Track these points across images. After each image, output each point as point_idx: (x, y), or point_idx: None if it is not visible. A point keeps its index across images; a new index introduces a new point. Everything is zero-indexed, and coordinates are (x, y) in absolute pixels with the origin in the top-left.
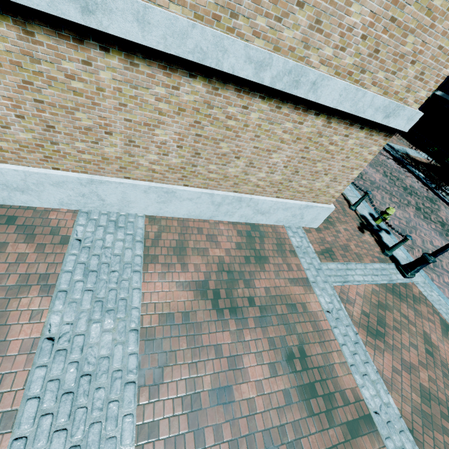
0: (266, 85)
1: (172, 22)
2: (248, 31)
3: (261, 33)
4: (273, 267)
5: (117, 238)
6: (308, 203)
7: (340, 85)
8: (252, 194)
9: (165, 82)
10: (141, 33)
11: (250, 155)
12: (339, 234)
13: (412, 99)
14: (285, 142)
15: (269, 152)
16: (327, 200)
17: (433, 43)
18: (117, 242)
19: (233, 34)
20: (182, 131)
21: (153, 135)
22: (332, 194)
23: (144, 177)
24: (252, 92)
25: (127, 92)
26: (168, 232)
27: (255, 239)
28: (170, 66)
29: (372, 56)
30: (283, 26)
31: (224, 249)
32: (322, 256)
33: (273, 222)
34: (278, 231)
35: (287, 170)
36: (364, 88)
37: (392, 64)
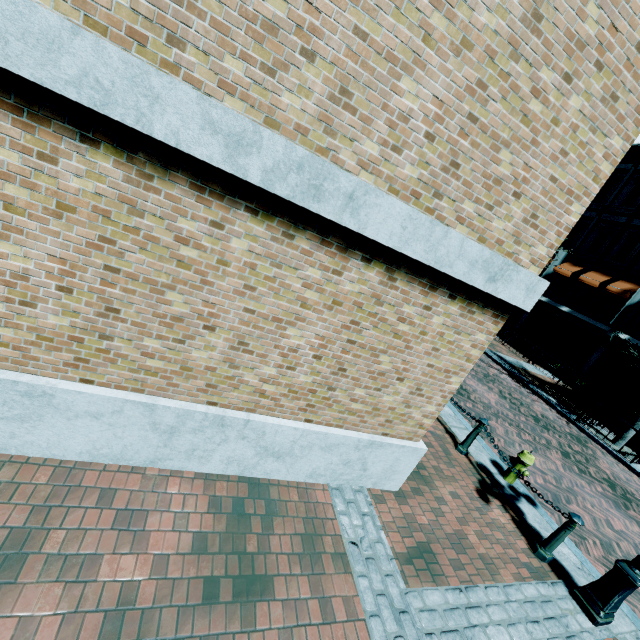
0: (253, 183)
1: (20, 11)
2: (208, 79)
3: (236, 87)
4: (281, 613)
5: None
6: (373, 437)
7: (400, 208)
8: (253, 411)
9: (19, 141)
10: None
11: (239, 325)
12: (442, 506)
13: (527, 257)
14: (311, 306)
15: (279, 324)
16: (410, 433)
17: (542, 171)
18: None
19: (177, 77)
20: (69, 255)
21: None
22: (418, 420)
23: None
24: (229, 196)
25: None
26: (2, 502)
27: (251, 521)
28: (30, 109)
29: (448, 172)
30: (280, 85)
31: (153, 555)
32: (409, 567)
33: (305, 477)
34: (314, 498)
35: (322, 365)
36: (444, 224)
37: (484, 192)
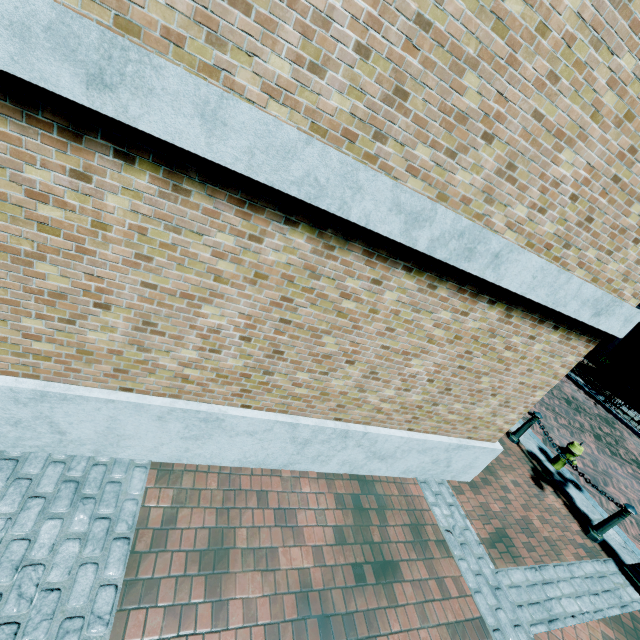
0: (419, 250)
1: (269, 129)
2: (399, 165)
3: (420, 170)
4: (411, 591)
5: (69, 530)
6: (460, 441)
7: (536, 262)
8: (368, 424)
9: (237, 226)
10: (205, 138)
11: (374, 359)
12: (507, 494)
13: (630, 291)
14: (436, 341)
15: (406, 356)
16: (490, 436)
17: None
18: (65, 543)
19: (373, 165)
20: (254, 312)
21: (196, 314)
22: (499, 426)
23: (164, 390)
24: (391, 258)
25: (157, 235)
26: (193, 506)
27: (369, 515)
28: (251, 201)
29: (582, 225)
30: (457, 165)
31: (310, 546)
32: (494, 550)
33: (399, 473)
34: (409, 491)
35: (432, 386)
36: (566, 269)
37: (608, 240)
